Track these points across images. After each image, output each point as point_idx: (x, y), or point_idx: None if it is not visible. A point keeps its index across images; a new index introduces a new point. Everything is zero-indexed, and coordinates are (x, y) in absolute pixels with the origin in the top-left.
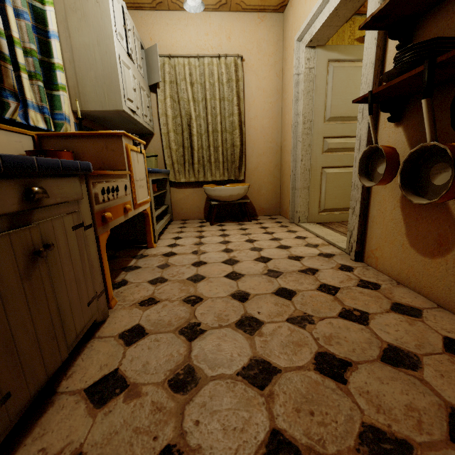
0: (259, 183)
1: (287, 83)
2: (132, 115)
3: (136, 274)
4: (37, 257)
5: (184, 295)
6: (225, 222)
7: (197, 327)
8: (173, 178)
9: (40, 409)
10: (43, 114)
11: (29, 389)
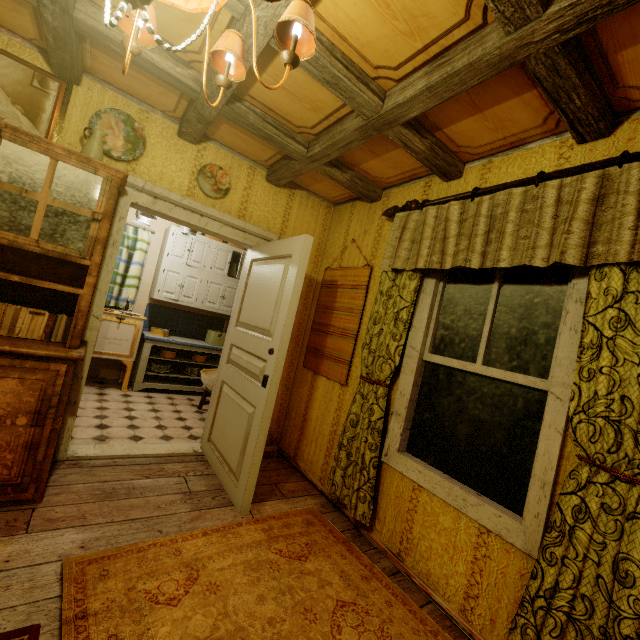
0: None
1: None
2: (172, 301)
3: None
4: None
5: None
6: None
7: None
8: None
9: None
10: (107, 298)
11: None
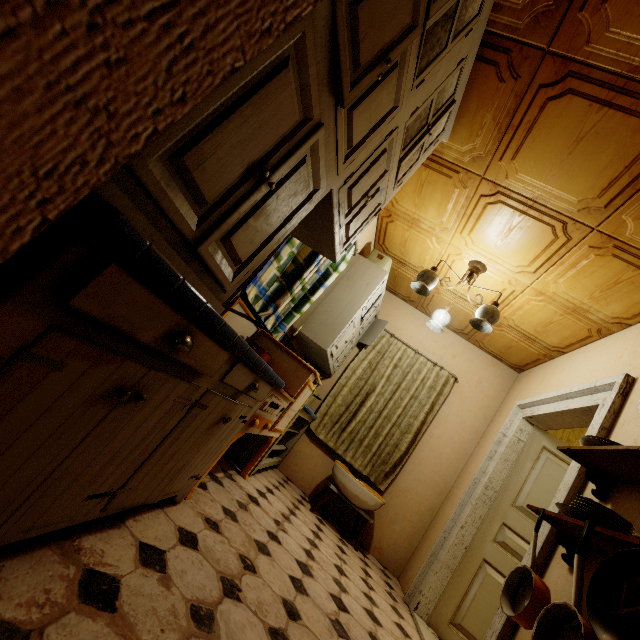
0: (399, 511)
1: (491, 433)
2: (329, 356)
3: (218, 488)
4: (221, 421)
5: (243, 551)
6: (327, 522)
7: (237, 590)
8: (314, 427)
9: (112, 522)
10: (276, 321)
11: (137, 499)
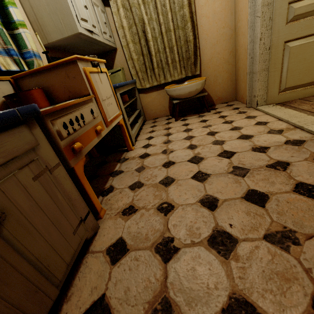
0: (215, 73)
1: None
2: (90, 35)
3: (120, 179)
4: None
5: (157, 202)
6: (187, 116)
7: (170, 243)
8: (139, 86)
9: None
10: (12, 57)
11: None
